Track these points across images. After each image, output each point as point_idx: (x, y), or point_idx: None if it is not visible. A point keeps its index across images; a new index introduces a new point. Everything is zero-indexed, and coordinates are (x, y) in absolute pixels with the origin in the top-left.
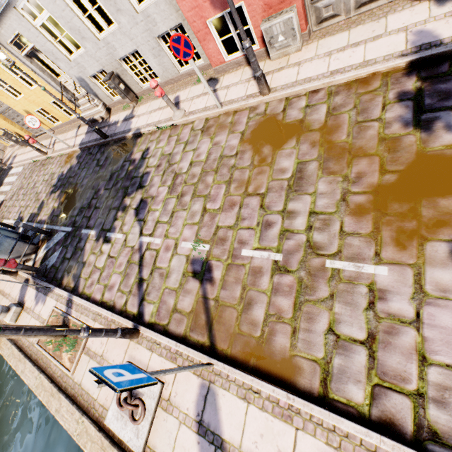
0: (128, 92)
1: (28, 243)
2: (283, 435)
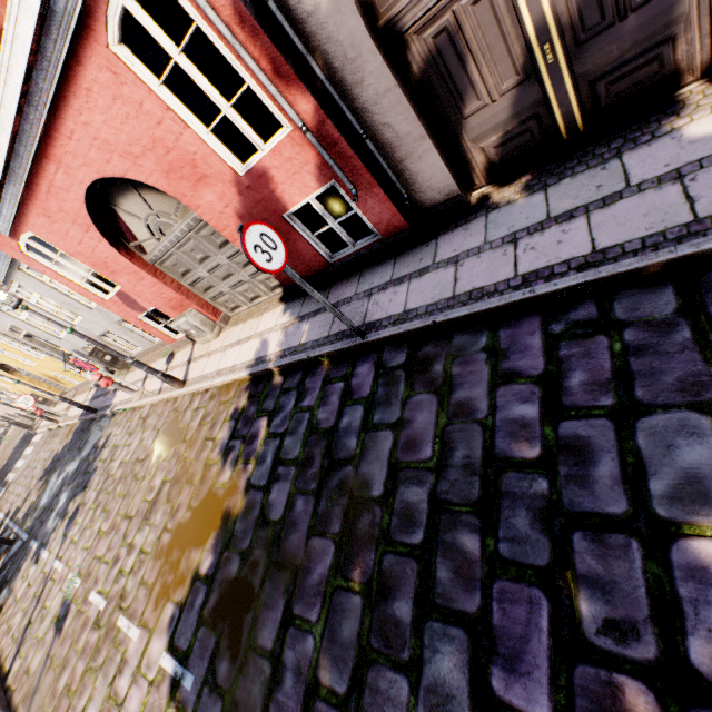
0: (116, 362)
1: None
2: None
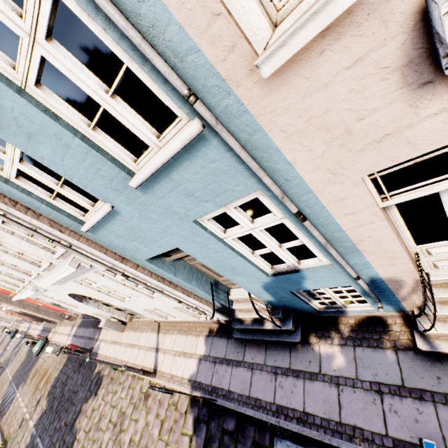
0: (31, 321)
1: None
2: None
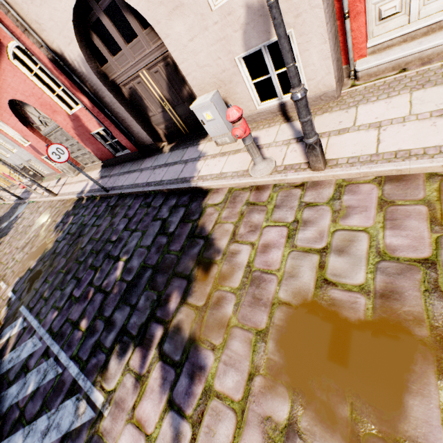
0: (36, 176)
1: None
2: None
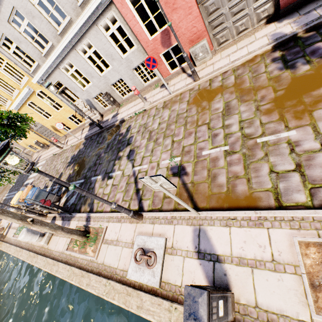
0: (114, 102)
1: (55, 194)
2: (259, 235)
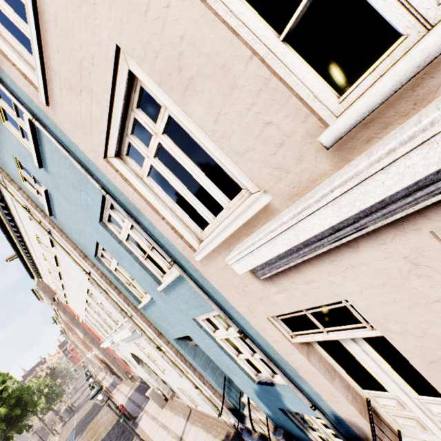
0: (107, 371)
1: (70, 413)
2: None
